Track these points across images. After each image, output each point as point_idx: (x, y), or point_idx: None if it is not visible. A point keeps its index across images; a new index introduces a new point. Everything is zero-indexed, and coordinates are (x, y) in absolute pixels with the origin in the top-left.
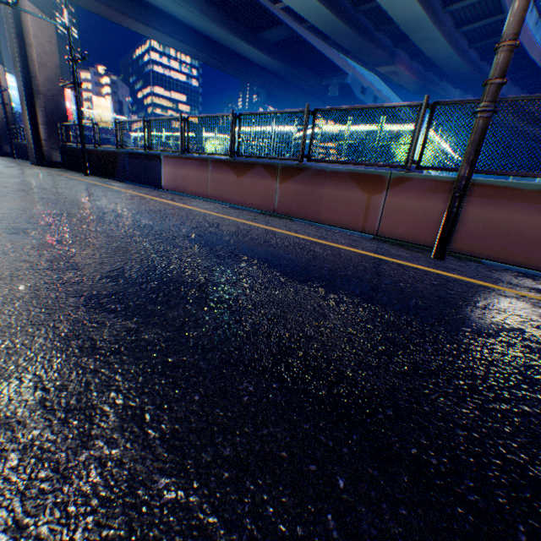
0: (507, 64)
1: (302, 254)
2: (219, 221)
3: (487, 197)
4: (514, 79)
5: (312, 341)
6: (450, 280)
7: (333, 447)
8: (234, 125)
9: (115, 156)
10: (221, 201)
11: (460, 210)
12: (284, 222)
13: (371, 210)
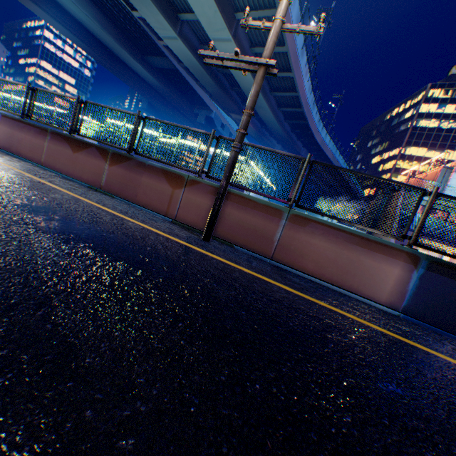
0: (248, 123)
1: (84, 218)
2: (27, 182)
3: (241, 204)
4: (309, 149)
5: None
6: (195, 252)
7: None
8: (80, 108)
9: None
10: (55, 170)
11: (220, 208)
12: (103, 197)
13: (174, 200)
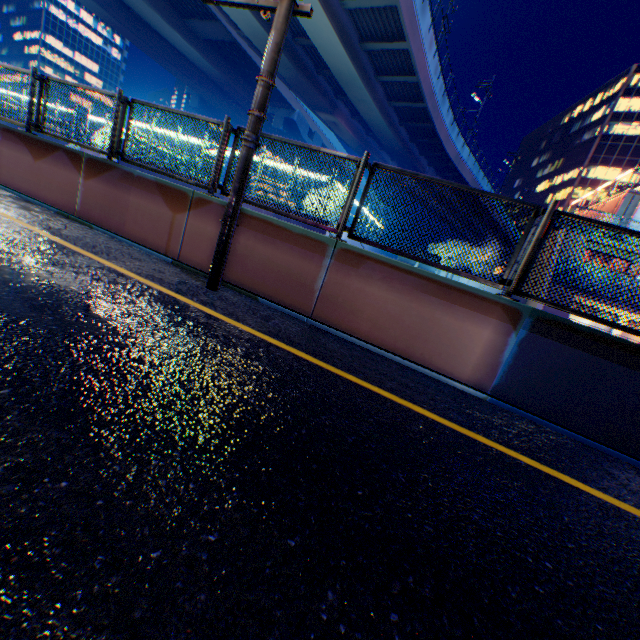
0: (265, 100)
1: None
2: None
3: (268, 234)
4: (437, 169)
5: None
6: (170, 301)
7: None
8: (40, 90)
9: None
10: (12, 188)
11: (230, 239)
12: (72, 226)
13: (176, 230)
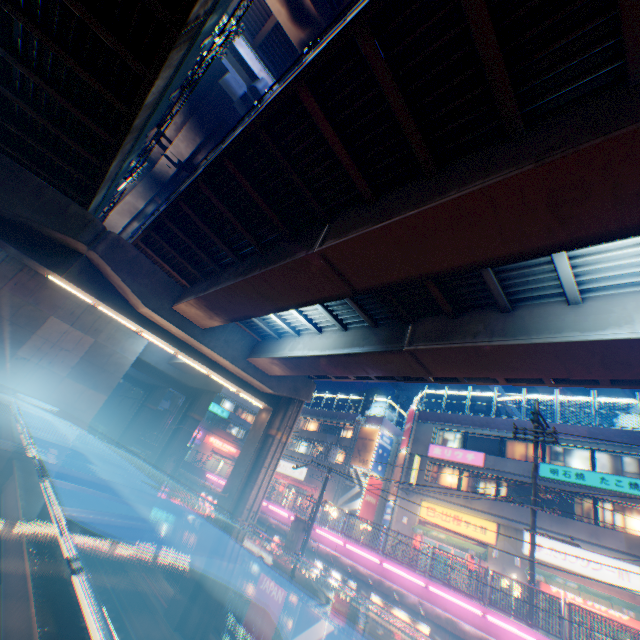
0: None
1: None
2: None
3: None
4: None
5: None
6: None
7: None
8: None
9: None
10: None
11: None
12: None
13: None
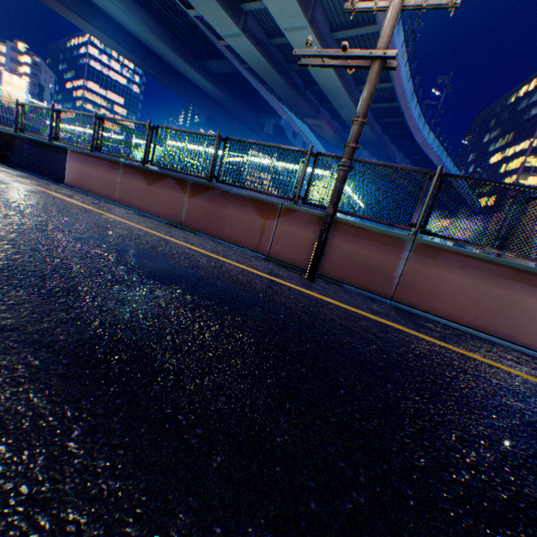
0: (359, 135)
1: (183, 262)
2: (113, 224)
3: (349, 234)
4: (405, 153)
5: (136, 329)
6: (307, 296)
7: (89, 408)
8: (151, 135)
9: (12, 140)
10: (129, 206)
11: (327, 240)
12: (187, 234)
13: (265, 233)
